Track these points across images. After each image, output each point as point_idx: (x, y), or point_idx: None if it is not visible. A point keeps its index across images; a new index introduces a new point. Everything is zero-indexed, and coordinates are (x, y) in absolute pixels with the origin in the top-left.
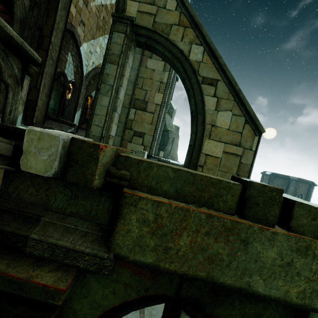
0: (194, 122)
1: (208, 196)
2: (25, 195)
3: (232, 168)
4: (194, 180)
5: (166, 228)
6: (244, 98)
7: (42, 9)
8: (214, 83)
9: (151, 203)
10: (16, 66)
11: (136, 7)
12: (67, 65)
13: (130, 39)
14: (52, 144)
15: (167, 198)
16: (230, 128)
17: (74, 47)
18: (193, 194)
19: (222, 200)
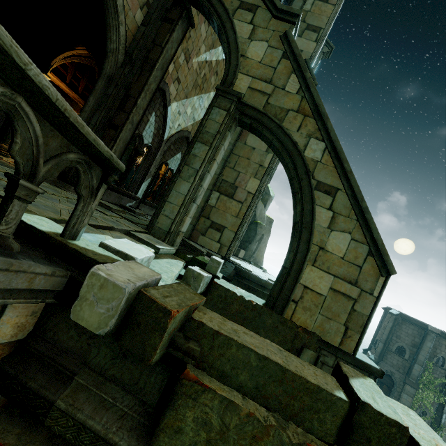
0: (296, 238)
1: (300, 406)
2: (63, 337)
3: (340, 315)
4: (283, 377)
5: (233, 442)
6: (372, 221)
7: (136, 67)
8: (332, 191)
9: (219, 399)
10: (96, 176)
11: (248, 83)
12: (147, 126)
13: (232, 118)
14: (115, 296)
15: (242, 393)
16: (346, 257)
17: (161, 106)
18: (278, 398)
19: (317, 418)
